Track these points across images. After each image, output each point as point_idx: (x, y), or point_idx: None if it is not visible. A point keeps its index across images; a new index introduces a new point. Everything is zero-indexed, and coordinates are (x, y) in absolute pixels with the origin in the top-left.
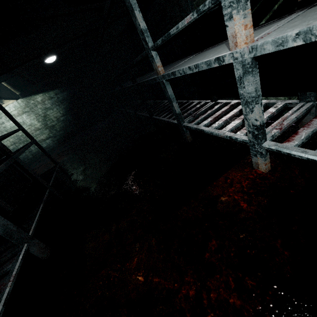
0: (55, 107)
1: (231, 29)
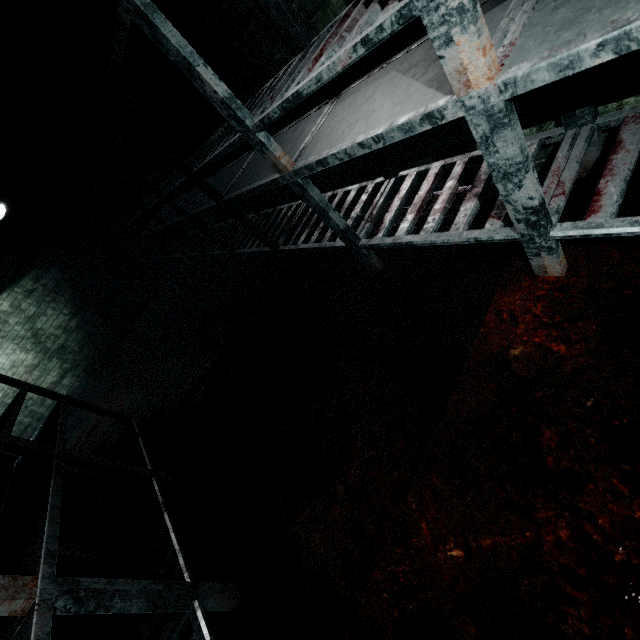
0: (47, 307)
1: (451, 62)
